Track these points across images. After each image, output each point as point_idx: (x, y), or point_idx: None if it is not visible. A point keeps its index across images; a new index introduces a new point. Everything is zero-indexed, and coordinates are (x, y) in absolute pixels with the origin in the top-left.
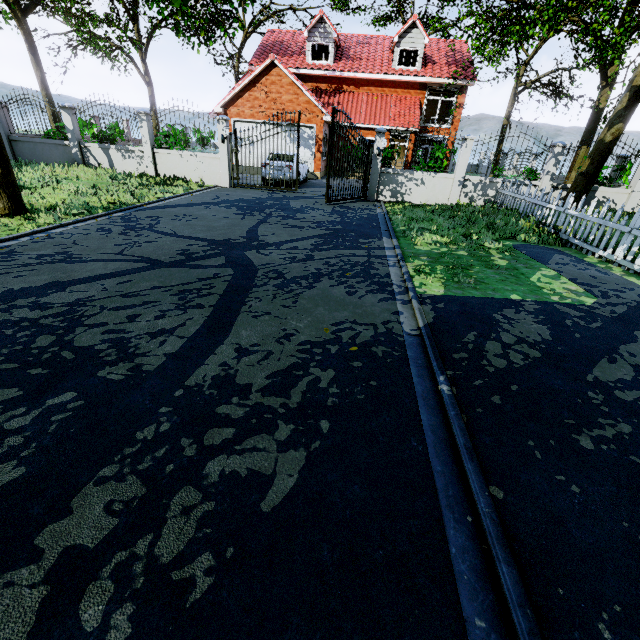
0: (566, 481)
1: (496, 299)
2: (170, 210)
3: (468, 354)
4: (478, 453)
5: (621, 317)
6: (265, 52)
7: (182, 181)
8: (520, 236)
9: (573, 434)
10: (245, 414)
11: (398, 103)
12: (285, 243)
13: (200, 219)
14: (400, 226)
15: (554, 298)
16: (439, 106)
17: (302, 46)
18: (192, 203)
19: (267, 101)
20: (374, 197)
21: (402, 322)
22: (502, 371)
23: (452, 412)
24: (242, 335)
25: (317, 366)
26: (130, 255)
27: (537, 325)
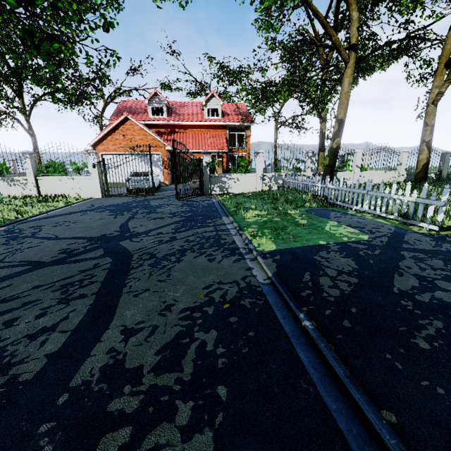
0: (430, 385)
1: (311, 246)
2: (51, 219)
3: (311, 290)
4: (357, 379)
5: (388, 244)
6: (120, 112)
7: (62, 197)
8: (307, 204)
9: (411, 339)
10: (140, 403)
11: (212, 137)
12: (152, 231)
13: (79, 223)
14: (231, 208)
15: (345, 239)
16: (236, 137)
17: (145, 108)
18: (71, 212)
19: (125, 140)
20: (209, 192)
21: (255, 275)
22: (339, 298)
23: (322, 344)
24: (126, 315)
25: (200, 330)
26: (11, 261)
27: (344, 259)
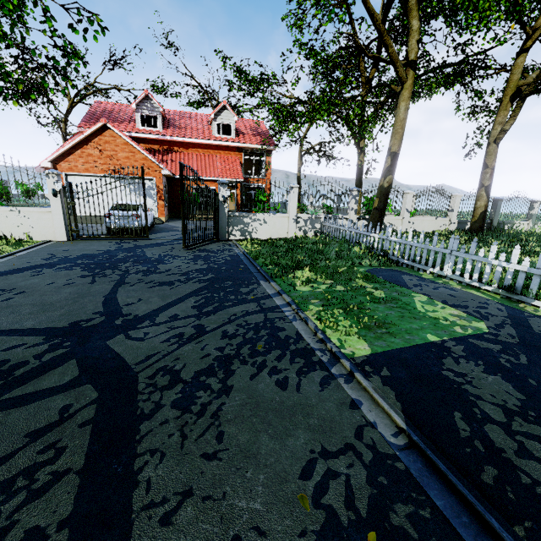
0: None
1: (422, 346)
2: None
3: (494, 466)
4: None
5: (524, 341)
6: (94, 118)
7: None
8: (366, 262)
9: None
10: None
11: (223, 161)
12: (160, 312)
13: (28, 293)
14: (267, 265)
15: (458, 330)
16: (254, 163)
17: (131, 115)
18: (15, 268)
19: (102, 157)
20: (226, 237)
21: (374, 422)
22: None
23: None
24: None
25: None
26: None
27: (491, 377)
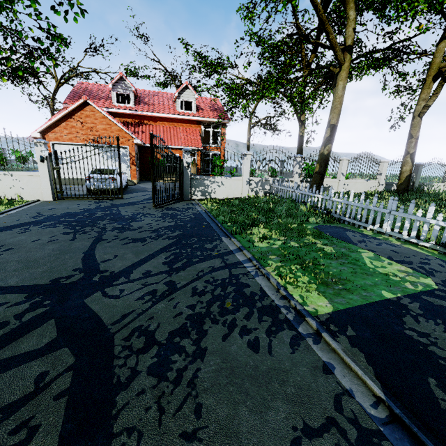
0: None
1: (380, 303)
2: None
3: None
4: None
5: None
6: (77, 95)
7: None
8: (313, 220)
9: None
10: None
11: (185, 132)
12: (134, 268)
13: (15, 250)
14: (226, 222)
15: (409, 286)
16: (211, 134)
17: (108, 94)
18: (5, 226)
19: (83, 129)
20: (189, 197)
21: (350, 390)
22: None
23: None
24: None
25: None
26: None
27: None
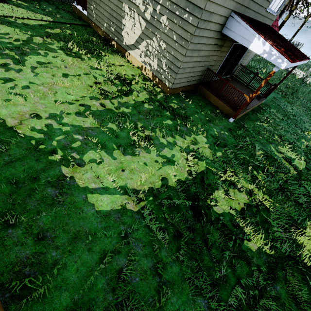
0: None
1: None
2: None
3: None
4: None
5: None
6: None
7: None
8: None
9: None
10: None
11: None
12: None
13: None
14: None
15: None
16: None
17: None
18: None
19: None
20: None
21: None
22: None
23: None
24: None
25: None
26: None
27: None
